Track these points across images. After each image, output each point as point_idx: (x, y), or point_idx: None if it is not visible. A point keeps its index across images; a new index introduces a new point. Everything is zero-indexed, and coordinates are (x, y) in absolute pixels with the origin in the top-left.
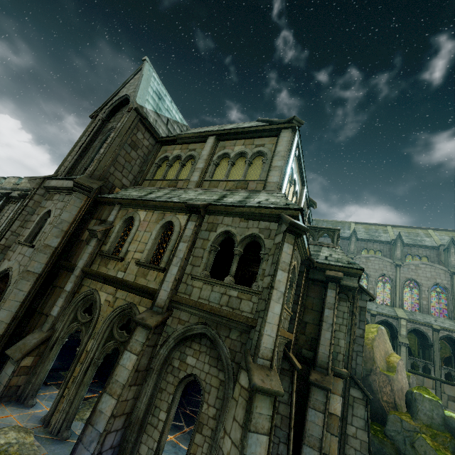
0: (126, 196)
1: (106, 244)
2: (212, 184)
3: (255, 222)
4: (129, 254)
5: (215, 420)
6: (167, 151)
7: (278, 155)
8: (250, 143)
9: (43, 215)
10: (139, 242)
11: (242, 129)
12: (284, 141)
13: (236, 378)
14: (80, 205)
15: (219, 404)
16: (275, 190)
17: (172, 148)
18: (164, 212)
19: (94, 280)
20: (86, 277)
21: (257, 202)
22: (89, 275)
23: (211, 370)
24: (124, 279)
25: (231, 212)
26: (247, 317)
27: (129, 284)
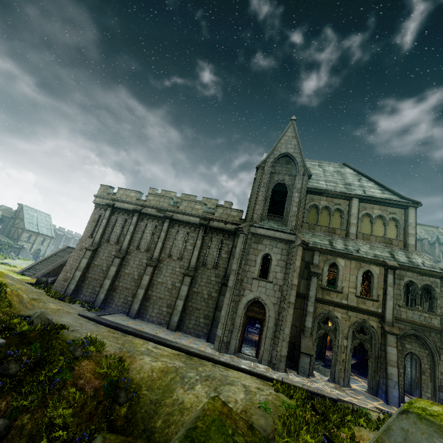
0: (320, 245)
1: (320, 280)
2: (365, 236)
3: (426, 277)
4: (345, 289)
5: (429, 369)
6: (314, 200)
7: (411, 226)
8: (385, 209)
9: (261, 256)
10: (349, 281)
11: (380, 200)
12: (413, 216)
13: (439, 353)
14: (301, 254)
15: (429, 363)
16: (417, 251)
17: (318, 198)
18: (360, 262)
19: (325, 304)
20: (317, 302)
21: (423, 265)
22: (320, 301)
23: (420, 349)
24: (355, 306)
25: (411, 270)
26: (441, 327)
27: (361, 309)
